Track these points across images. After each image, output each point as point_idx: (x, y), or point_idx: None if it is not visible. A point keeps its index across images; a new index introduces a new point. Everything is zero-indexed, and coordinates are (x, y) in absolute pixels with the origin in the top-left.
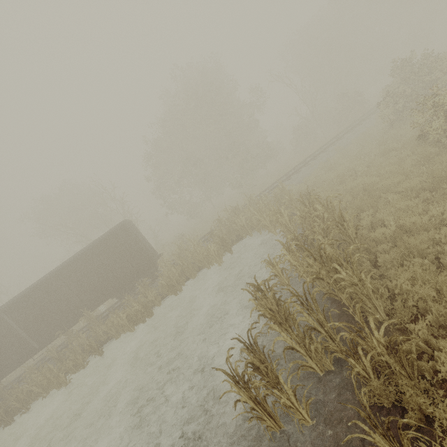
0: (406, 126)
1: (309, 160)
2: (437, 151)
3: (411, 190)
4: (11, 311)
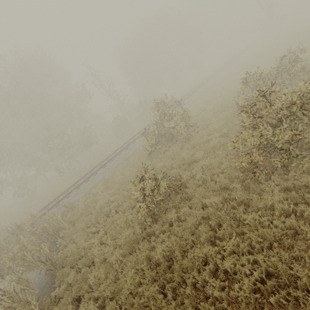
0: (156, 160)
1: (106, 162)
2: (143, 231)
3: (106, 294)
4: None
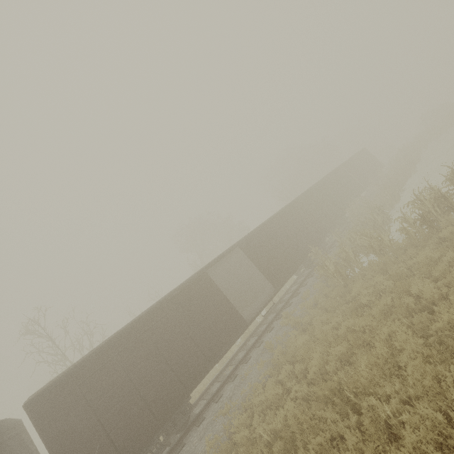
0: None
1: None
2: None
3: None
4: (345, 167)
